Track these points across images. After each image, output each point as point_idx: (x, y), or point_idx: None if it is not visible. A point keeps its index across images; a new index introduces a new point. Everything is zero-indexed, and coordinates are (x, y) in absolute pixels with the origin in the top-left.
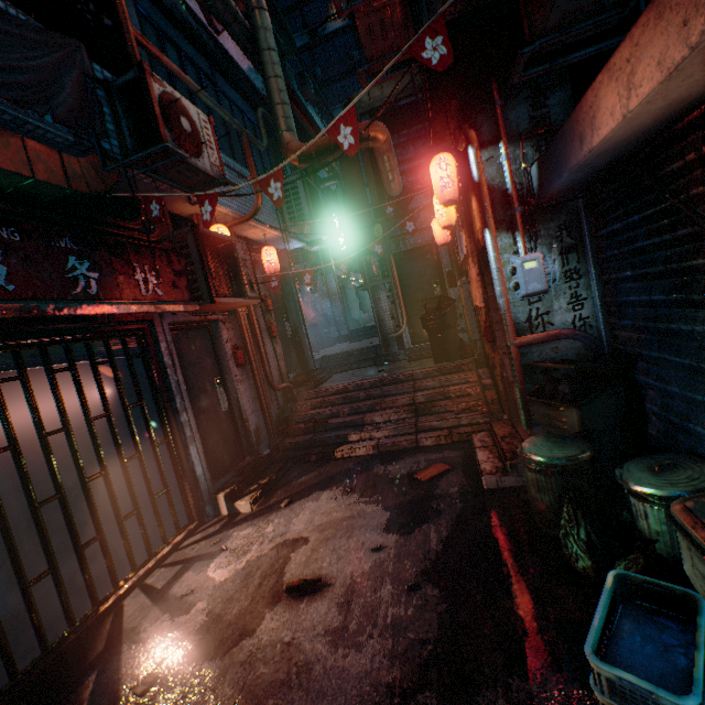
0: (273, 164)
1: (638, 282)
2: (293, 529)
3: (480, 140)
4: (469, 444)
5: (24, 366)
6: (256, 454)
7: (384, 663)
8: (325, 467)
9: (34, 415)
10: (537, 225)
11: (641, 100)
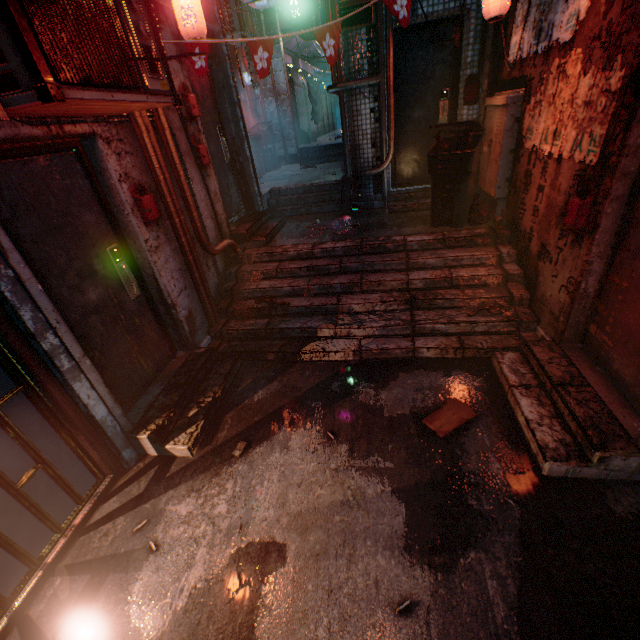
0: None
1: None
2: (258, 517)
3: None
4: (488, 364)
5: None
6: (191, 348)
7: None
8: (289, 376)
9: None
10: None
11: None
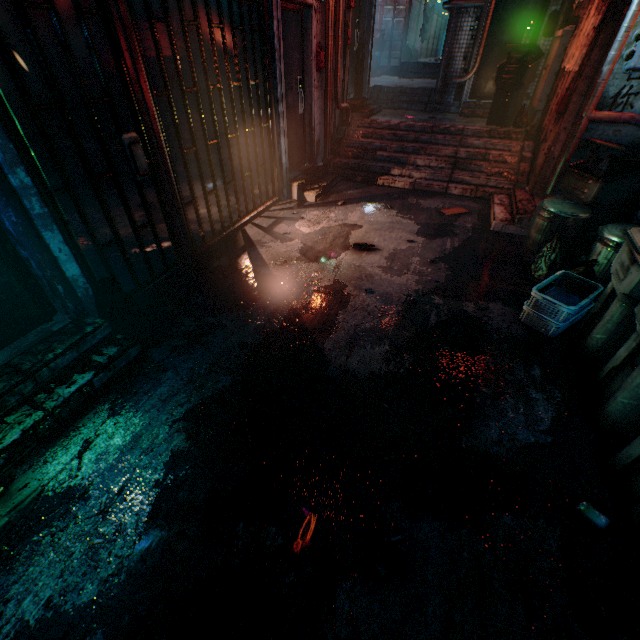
0: None
1: None
2: (350, 219)
3: None
4: (487, 202)
5: (197, 12)
6: (314, 163)
7: (414, 284)
8: (368, 189)
9: (204, 67)
10: None
11: None
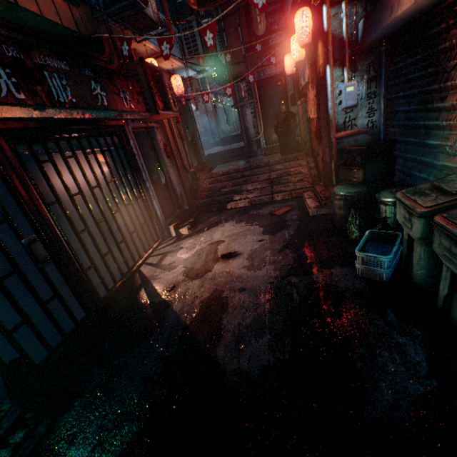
0: (171, 5)
1: (405, 99)
2: (215, 238)
3: (331, 0)
4: (301, 198)
5: (74, 150)
6: (182, 208)
7: (272, 272)
8: (222, 213)
9: (85, 177)
10: (356, 63)
11: None
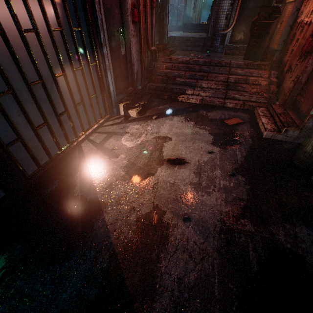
0: None
1: None
2: (162, 132)
3: None
4: (252, 112)
5: None
6: (135, 87)
7: (223, 203)
8: (172, 104)
9: (9, 8)
10: None
11: None
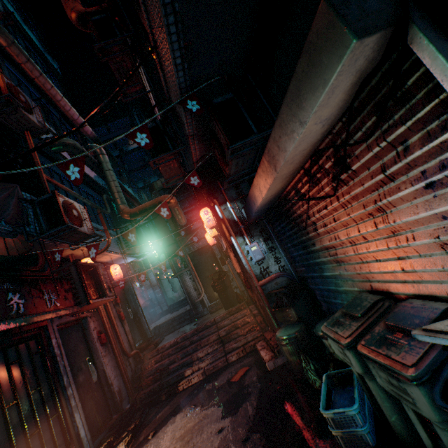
0: (112, 219)
1: (293, 247)
2: (162, 447)
3: (219, 202)
4: (256, 350)
5: None
6: (120, 410)
7: None
8: (173, 400)
9: None
10: (251, 231)
11: (265, 195)
